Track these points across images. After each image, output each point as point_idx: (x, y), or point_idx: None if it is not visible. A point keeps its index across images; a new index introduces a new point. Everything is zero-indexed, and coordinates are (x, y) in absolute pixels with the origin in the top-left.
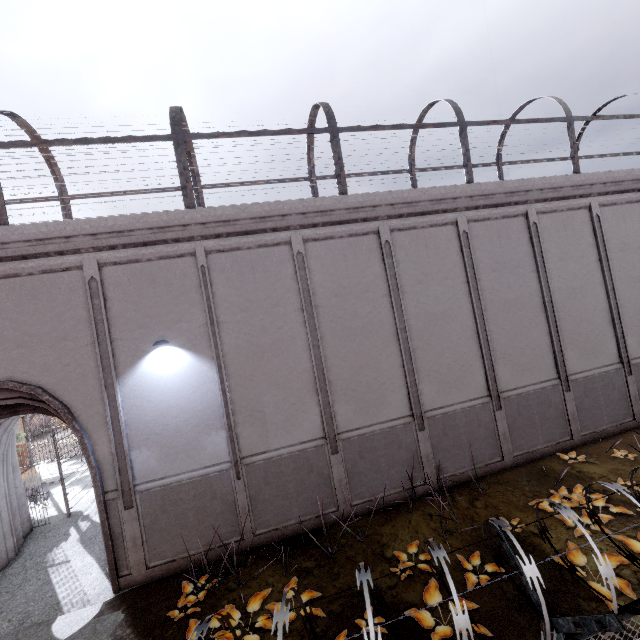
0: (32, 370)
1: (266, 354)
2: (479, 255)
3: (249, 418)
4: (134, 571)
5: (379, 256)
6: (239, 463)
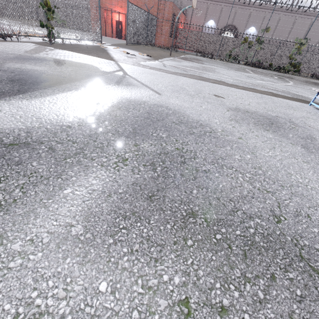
0: (237, 24)
1: (265, 34)
2: (311, 28)
3: None
4: None
5: (293, 22)
6: None
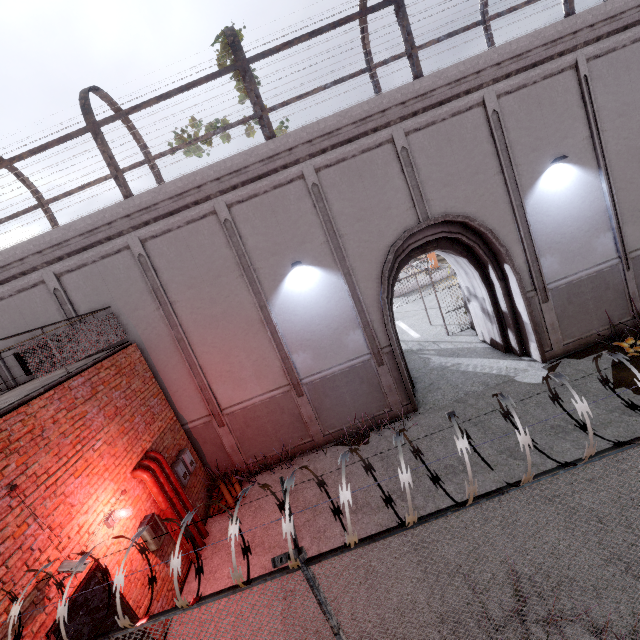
0: (457, 204)
1: None
2: None
3: (631, 218)
4: (554, 347)
5: None
6: (628, 257)
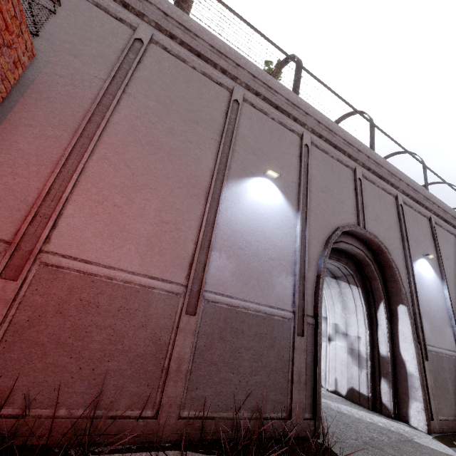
0: (379, 237)
1: None
2: None
3: None
4: (434, 418)
5: None
6: None
